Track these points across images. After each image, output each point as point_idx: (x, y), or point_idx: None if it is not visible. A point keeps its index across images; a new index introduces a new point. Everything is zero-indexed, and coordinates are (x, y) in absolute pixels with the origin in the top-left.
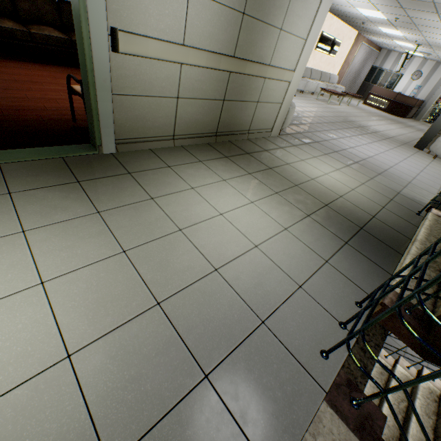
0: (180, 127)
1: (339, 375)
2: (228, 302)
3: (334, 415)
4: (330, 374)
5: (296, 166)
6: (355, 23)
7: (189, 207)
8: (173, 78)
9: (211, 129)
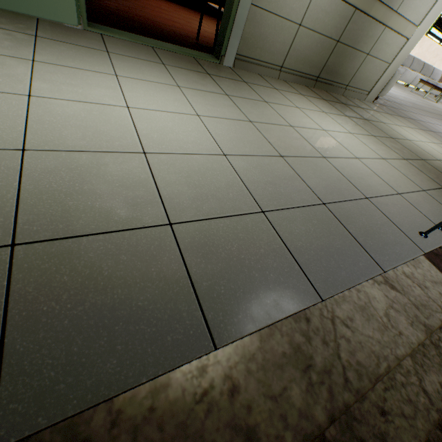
0: (290, 59)
1: (436, 250)
2: (336, 177)
3: (432, 265)
4: (428, 246)
5: (391, 127)
6: None
7: (296, 117)
8: (304, 1)
9: (315, 72)
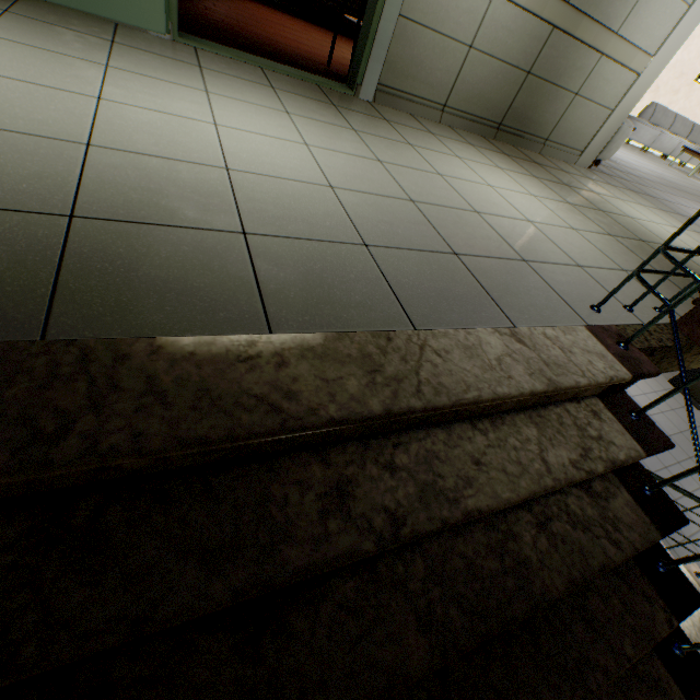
0: (457, 95)
1: (608, 326)
2: (486, 234)
3: (592, 337)
4: (597, 321)
5: (607, 199)
6: None
7: (451, 166)
8: (476, 14)
9: (495, 117)
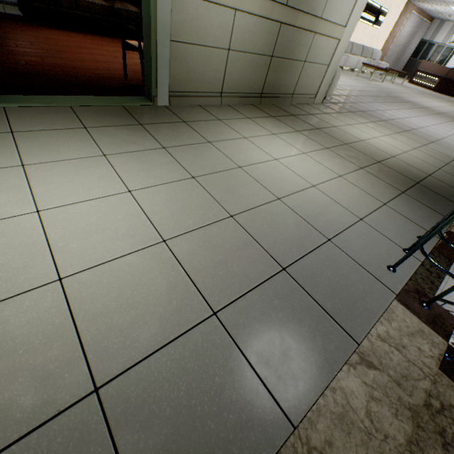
0: (228, 83)
1: (407, 285)
2: (294, 222)
3: (406, 310)
4: (398, 283)
5: (344, 129)
6: None
7: (244, 152)
8: (227, 26)
9: (257, 89)
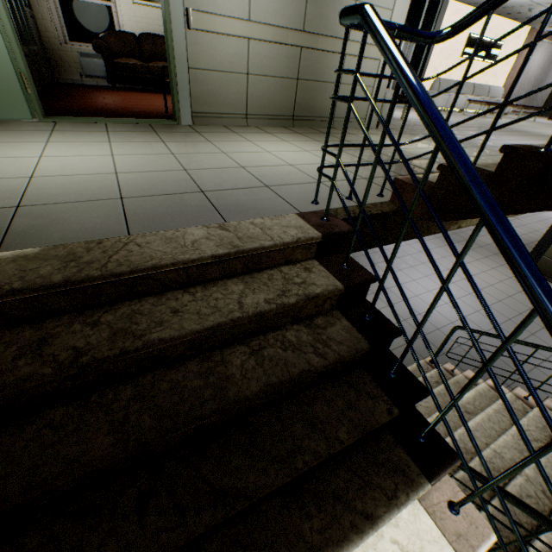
0: (252, 106)
1: (321, 211)
2: (242, 177)
3: (299, 218)
4: (312, 209)
5: None
6: (519, 14)
7: (239, 147)
8: (242, 54)
9: (287, 112)
